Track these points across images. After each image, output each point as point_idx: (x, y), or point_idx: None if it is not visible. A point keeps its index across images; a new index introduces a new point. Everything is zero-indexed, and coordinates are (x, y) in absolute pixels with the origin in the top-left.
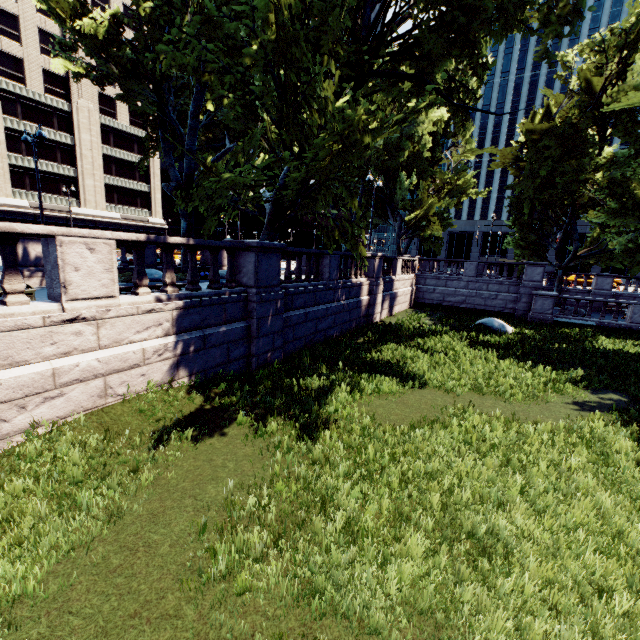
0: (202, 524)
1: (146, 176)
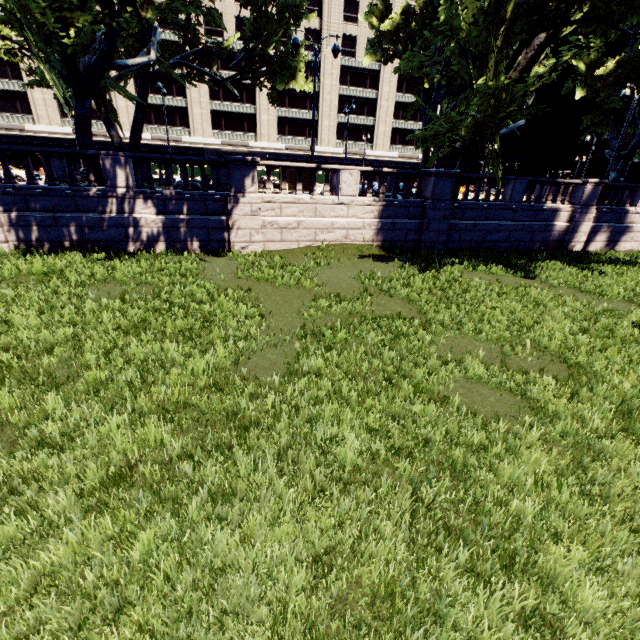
0: (360, 271)
1: None
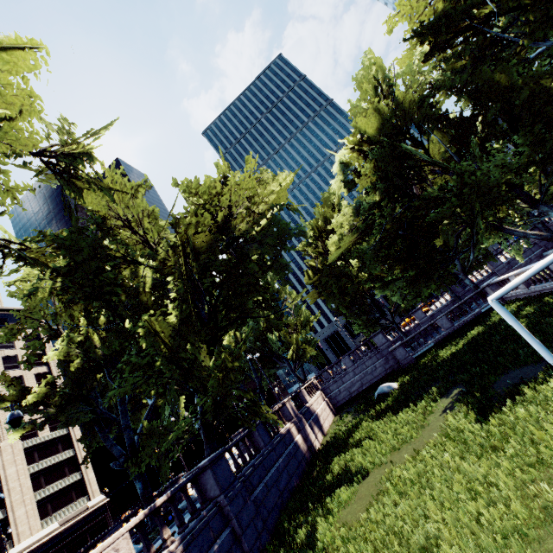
0: None
1: (75, 465)
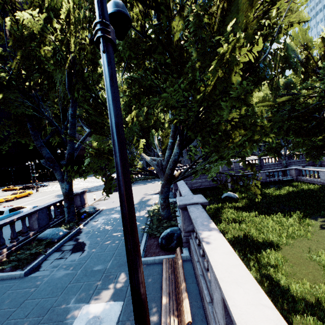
0: None
1: None
